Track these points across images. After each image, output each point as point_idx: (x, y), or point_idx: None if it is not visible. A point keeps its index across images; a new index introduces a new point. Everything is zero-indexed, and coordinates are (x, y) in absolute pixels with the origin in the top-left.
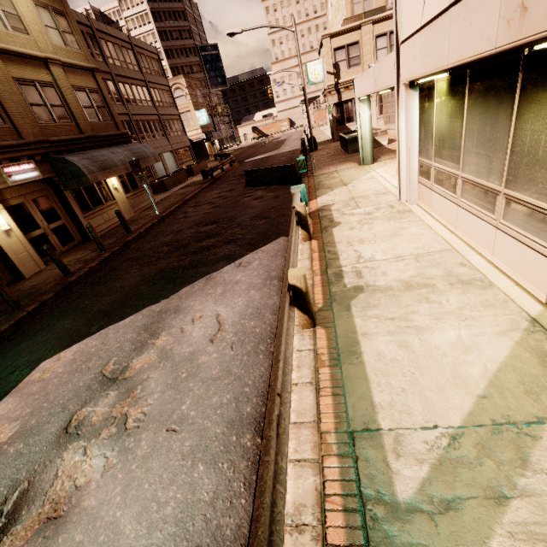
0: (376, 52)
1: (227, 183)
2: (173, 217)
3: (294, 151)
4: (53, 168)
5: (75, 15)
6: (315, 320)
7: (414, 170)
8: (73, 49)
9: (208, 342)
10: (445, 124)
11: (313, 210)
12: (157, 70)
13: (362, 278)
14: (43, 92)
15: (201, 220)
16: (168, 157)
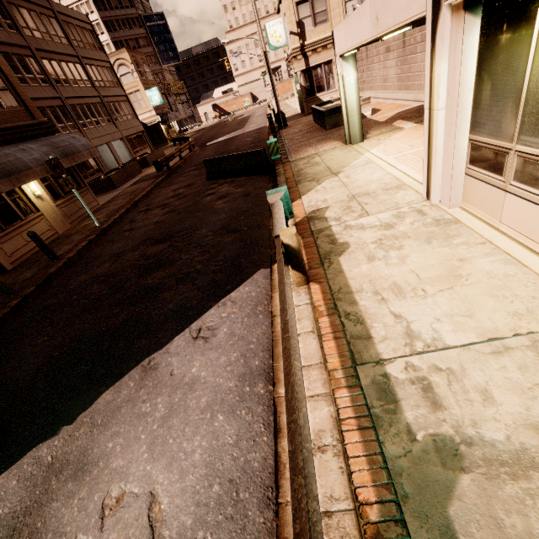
0: (345, 5)
1: (186, 175)
2: (117, 229)
3: (260, 130)
4: None
5: None
6: None
7: (461, 156)
8: None
9: None
10: None
11: (300, 219)
12: (92, 43)
13: (442, 407)
14: None
15: (149, 235)
16: (119, 146)
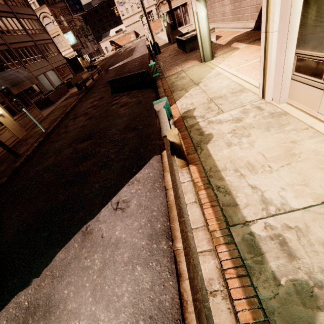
0: None
1: (98, 91)
2: (56, 133)
3: (143, 56)
4: None
5: None
6: None
7: (289, 66)
8: None
9: None
10: None
11: (177, 118)
12: (22, 2)
13: (296, 257)
14: None
15: (78, 136)
16: (52, 74)
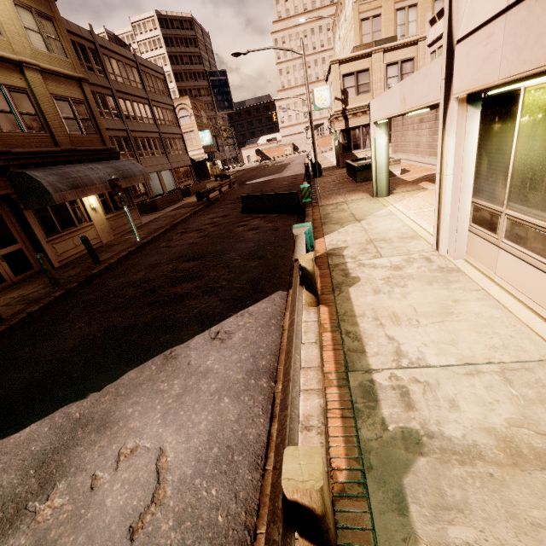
0: (386, 80)
1: (223, 207)
2: (155, 245)
3: (297, 176)
4: (12, 184)
5: (78, 30)
6: (336, 533)
7: (465, 215)
8: (57, 55)
9: (124, 536)
10: (542, 154)
11: (320, 254)
12: (162, 89)
13: (414, 408)
14: (11, 98)
15: (183, 253)
16: (167, 175)
